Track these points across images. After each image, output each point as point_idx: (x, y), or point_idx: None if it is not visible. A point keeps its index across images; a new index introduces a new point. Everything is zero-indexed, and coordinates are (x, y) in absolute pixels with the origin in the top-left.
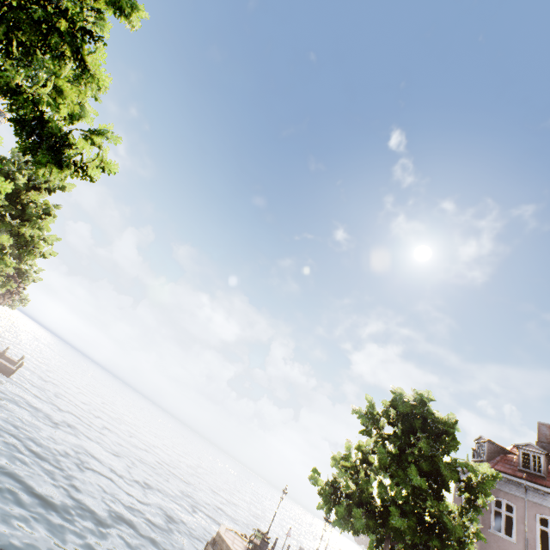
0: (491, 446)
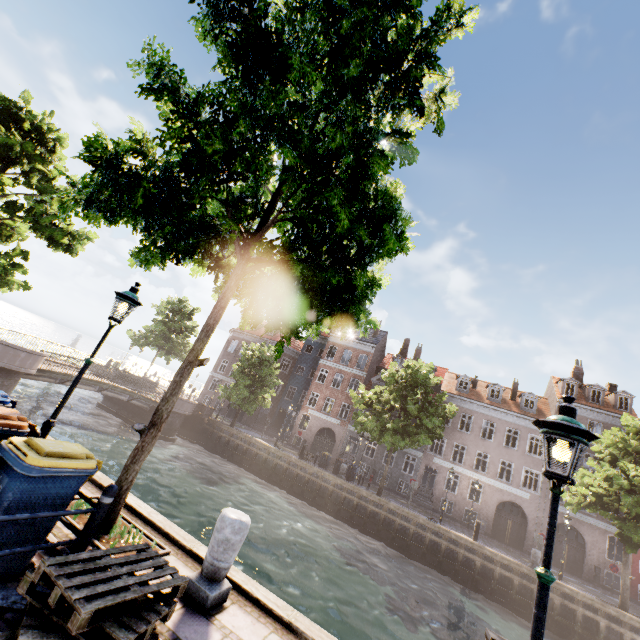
0: None
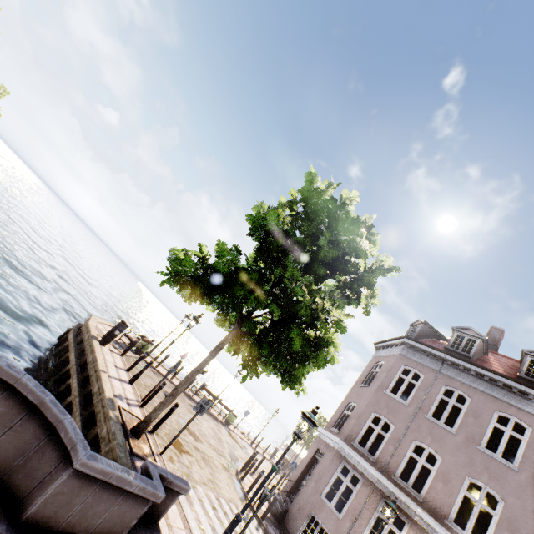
0: (425, 328)
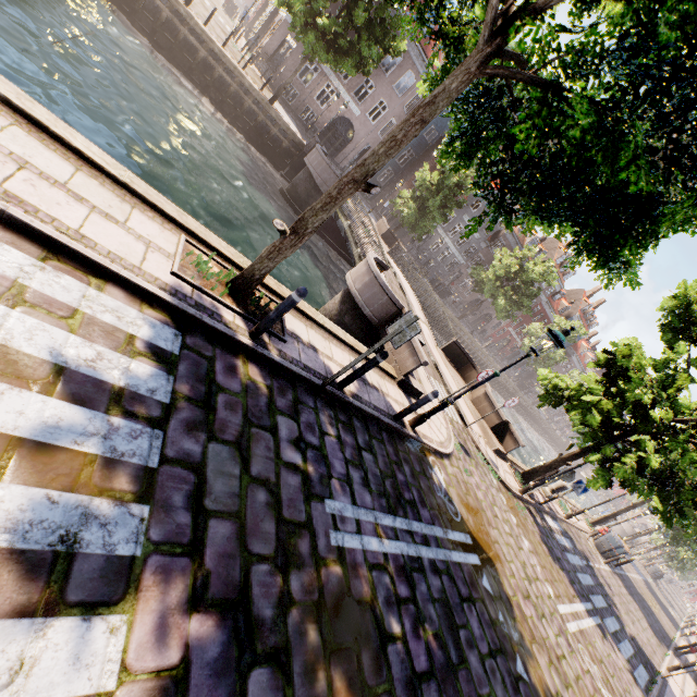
0: None
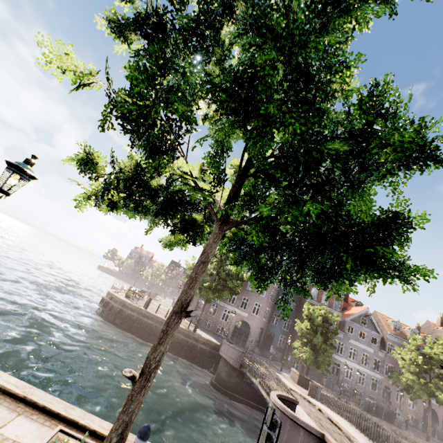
0: None
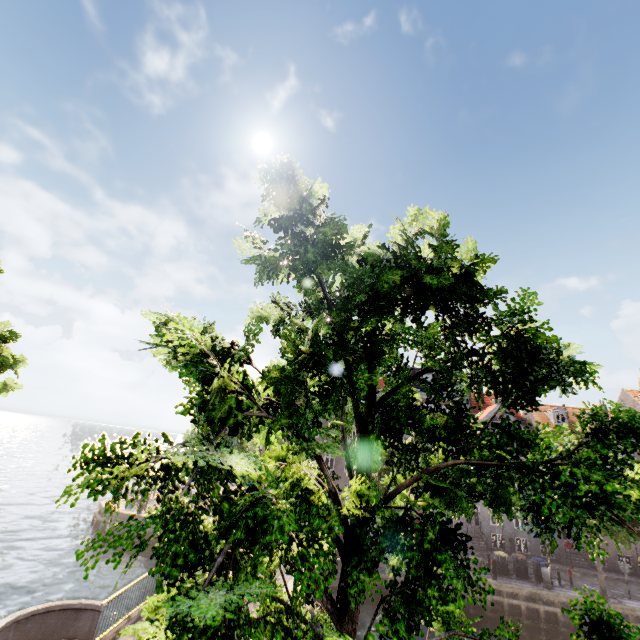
0: None
